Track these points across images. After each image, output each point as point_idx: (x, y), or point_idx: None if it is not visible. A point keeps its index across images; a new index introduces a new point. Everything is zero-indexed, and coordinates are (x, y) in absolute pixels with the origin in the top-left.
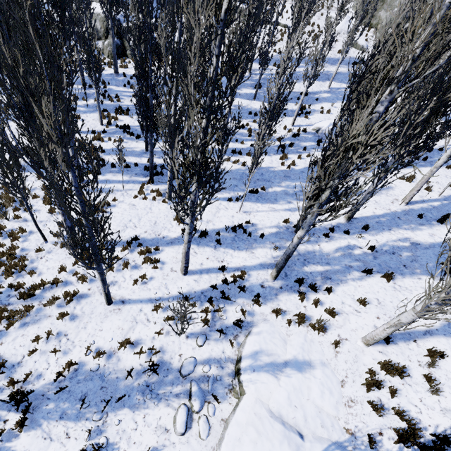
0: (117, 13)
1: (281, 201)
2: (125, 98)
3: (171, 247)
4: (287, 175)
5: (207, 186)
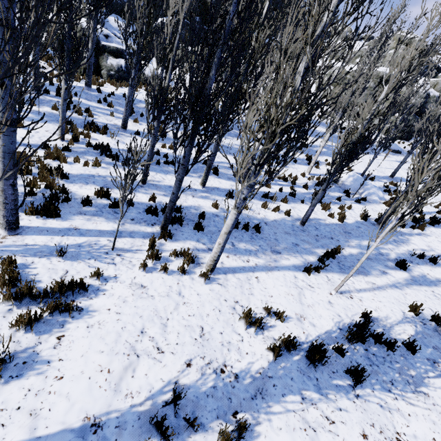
0: (105, 15)
1: (372, 270)
2: (100, 114)
3: (267, 411)
4: (347, 231)
5: (258, 244)
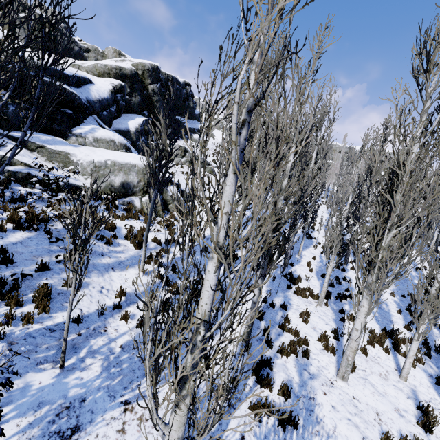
0: None
1: None
2: None
3: None
4: None
5: None
